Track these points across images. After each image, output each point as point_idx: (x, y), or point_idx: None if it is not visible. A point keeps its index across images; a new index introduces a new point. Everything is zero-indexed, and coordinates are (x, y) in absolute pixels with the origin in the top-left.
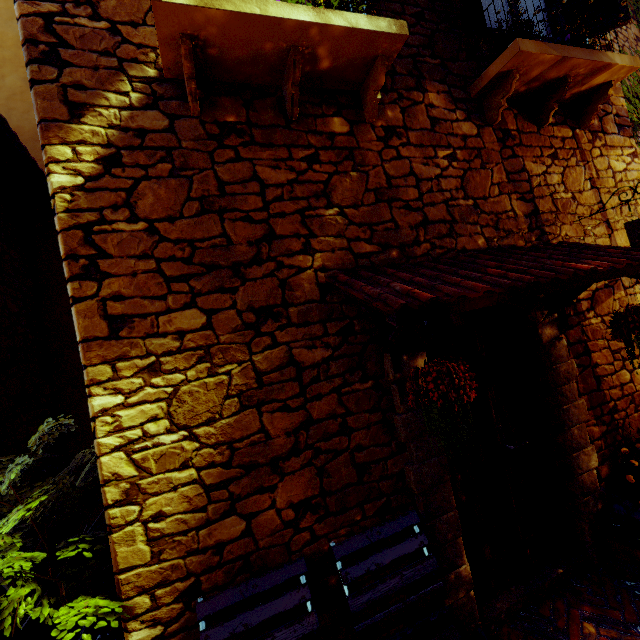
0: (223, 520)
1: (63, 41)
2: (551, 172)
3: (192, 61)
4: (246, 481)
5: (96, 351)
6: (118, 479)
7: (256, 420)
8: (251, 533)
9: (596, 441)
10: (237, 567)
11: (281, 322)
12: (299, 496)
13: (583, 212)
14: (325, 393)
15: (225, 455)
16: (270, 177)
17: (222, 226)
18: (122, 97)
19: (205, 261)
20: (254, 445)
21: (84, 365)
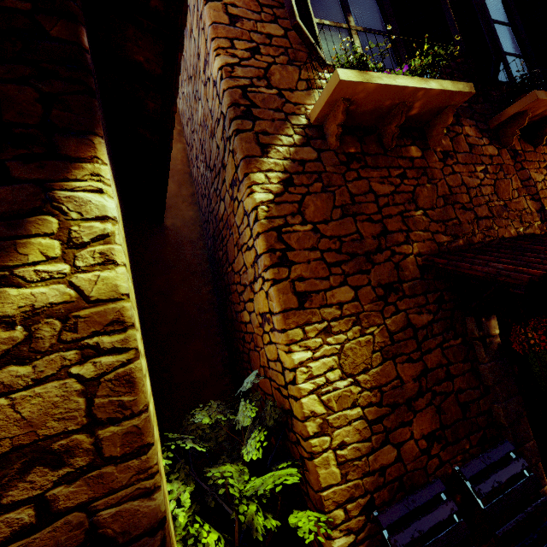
0: (382, 448)
1: (253, 103)
2: None
3: (345, 115)
4: (393, 417)
5: (292, 318)
6: (314, 416)
7: (393, 369)
8: (401, 459)
9: None
10: (395, 486)
11: (399, 294)
12: (427, 429)
13: None
14: (433, 348)
15: (377, 397)
16: (379, 190)
17: (355, 225)
18: (289, 139)
19: (348, 251)
20: (394, 389)
21: (283, 329)
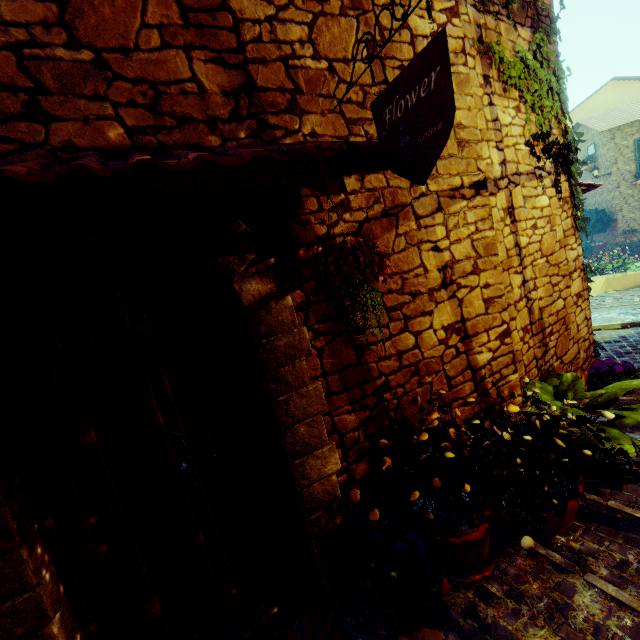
0: None
1: None
2: (287, 20)
3: None
4: None
5: None
6: None
7: None
8: None
9: (350, 433)
10: None
11: None
12: None
13: (350, 96)
14: None
15: None
16: None
17: None
18: None
19: None
20: None
21: None
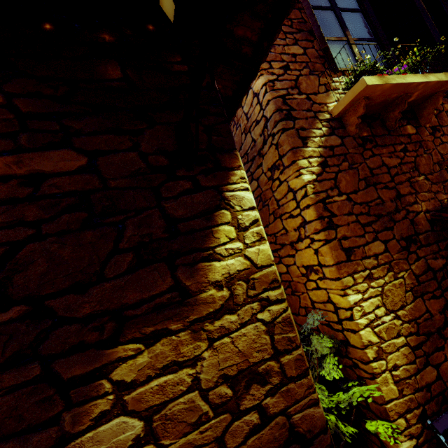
0: (425, 369)
1: (291, 107)
2: None
3: (365, 109)
4: (429, 343)
5: (343, 269)
6: (371, 344)
7: (422, 305)
8: (440, 377)
9: None
10: (440, 400)
11: (417, 245)
12: None
13: None
14: None
15: (414, 327)
16: (389, 163)
17: (377, 193)
18: (319, 131)
19: (375, 213)
20: (426, 320)
21: (338, 278)
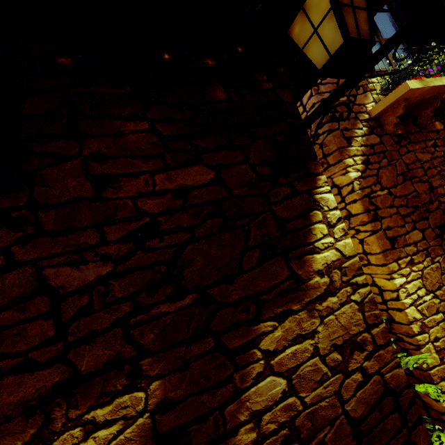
0: None
1: (335, 109)
2: None
3: (404, 110)
4: None
5: (389, 256)
6: (415, 320)
7: None
8: None
9: None
10: None
11: None
12: None
13: None
14: None
15: None
16: (422, 158)
17: (412, 186)
18: (360, 131)
19: (412, 205)
20: None
21: (384, 264)
